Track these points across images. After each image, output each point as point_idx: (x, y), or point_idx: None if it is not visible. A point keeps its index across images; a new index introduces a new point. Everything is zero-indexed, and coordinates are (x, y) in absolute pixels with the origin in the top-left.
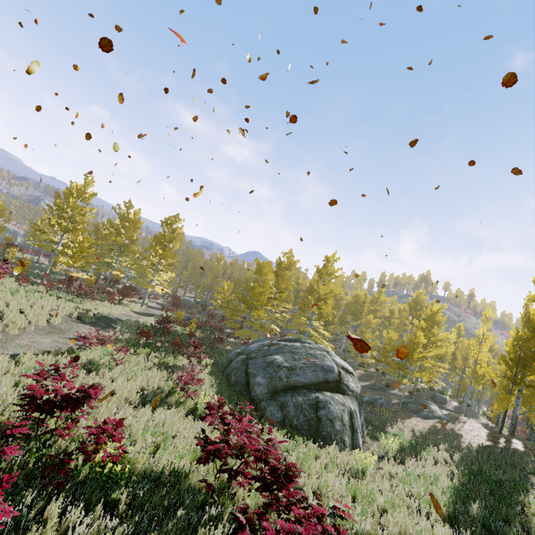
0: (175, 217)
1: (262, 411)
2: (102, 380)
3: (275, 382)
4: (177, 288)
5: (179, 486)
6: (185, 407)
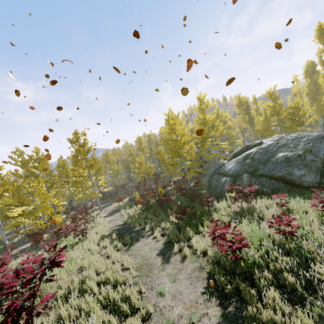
0: (75, 134)
1: None
2: None
3: (313, 165)
4: None
5: None
6: None
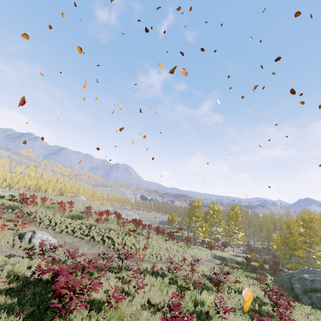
0: (234, 205)
1: (300, 300)
2: (231, 275)
3: (304, 286)
4: (249, 240)
5: (259, 299)
6: (261, 289)
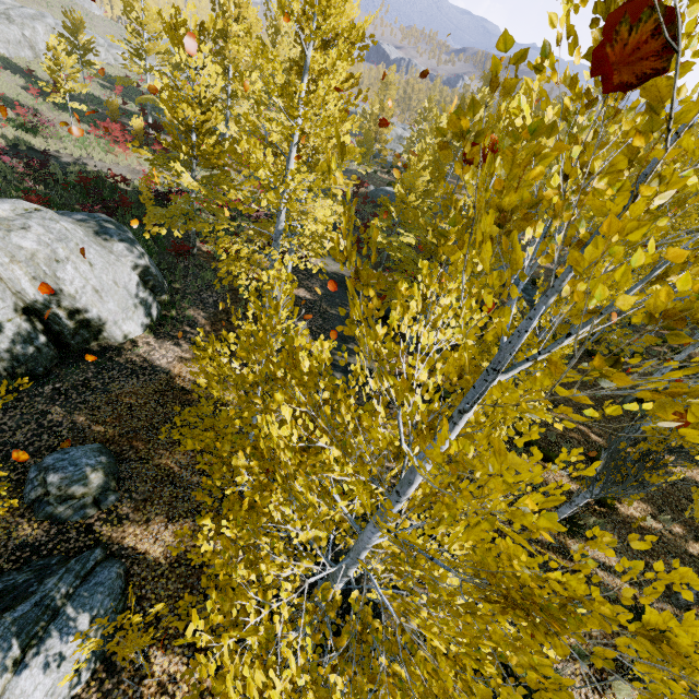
0: None
1: None
2: None
3: None
4: None
5: None
6: None
